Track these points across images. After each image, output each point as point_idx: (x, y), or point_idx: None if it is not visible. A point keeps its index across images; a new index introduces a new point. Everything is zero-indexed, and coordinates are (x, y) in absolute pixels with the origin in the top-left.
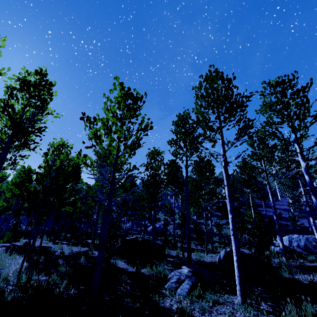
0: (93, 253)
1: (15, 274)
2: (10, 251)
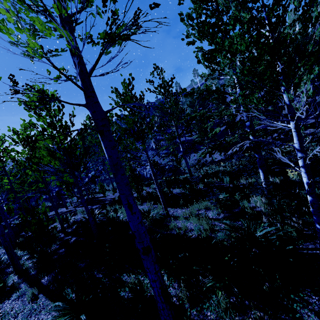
0: None
1: None
2: None
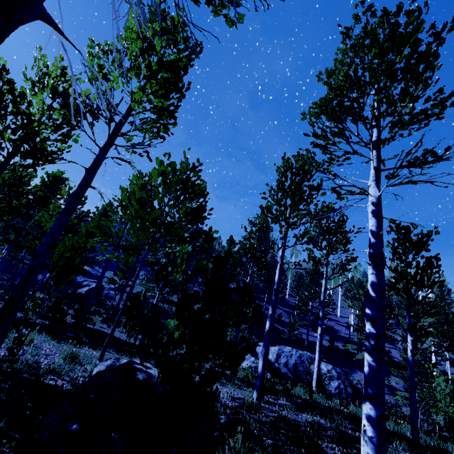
0: None
1: None
2: None
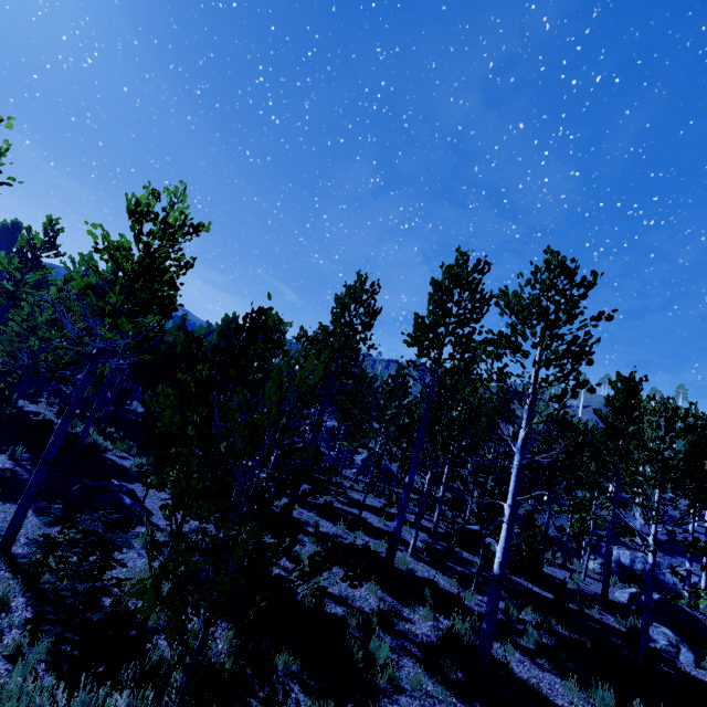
0: (455, 550)
1: (455, 587)
2: (324, 516)
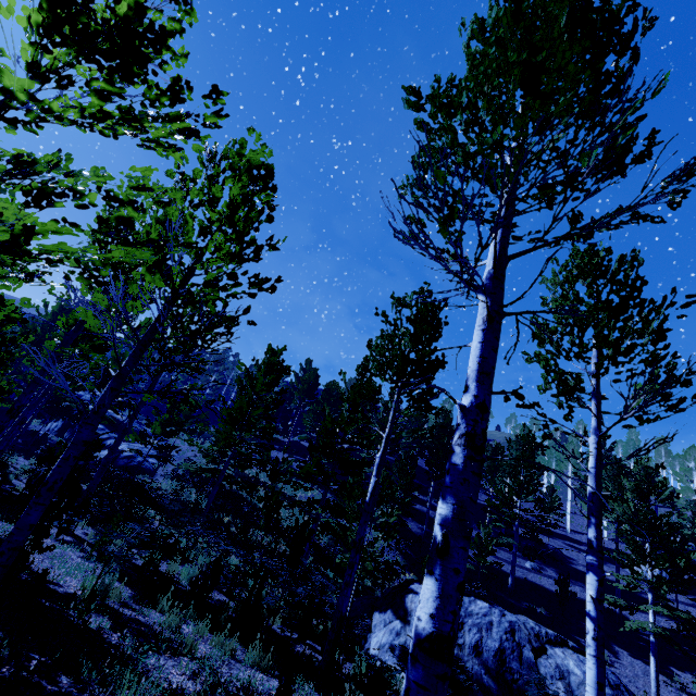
0: None
1: None
2: None
